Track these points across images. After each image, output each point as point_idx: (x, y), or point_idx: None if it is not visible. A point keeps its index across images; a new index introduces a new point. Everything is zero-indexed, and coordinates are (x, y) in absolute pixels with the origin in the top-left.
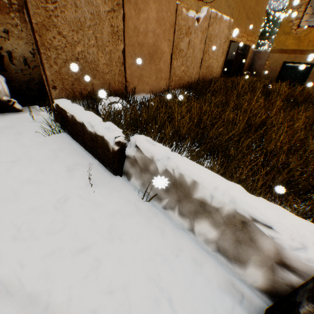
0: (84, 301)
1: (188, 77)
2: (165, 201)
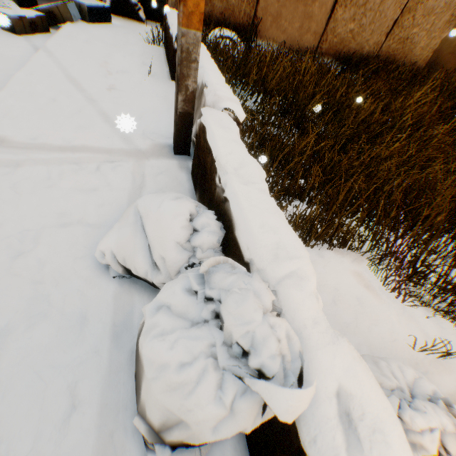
0: (101, 98)
1: (357, 46)
2: None
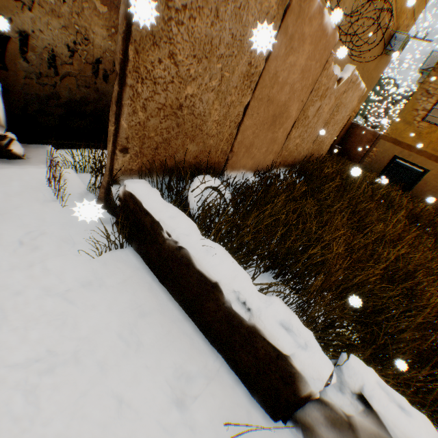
0: None
1: (297, 153)
2: None
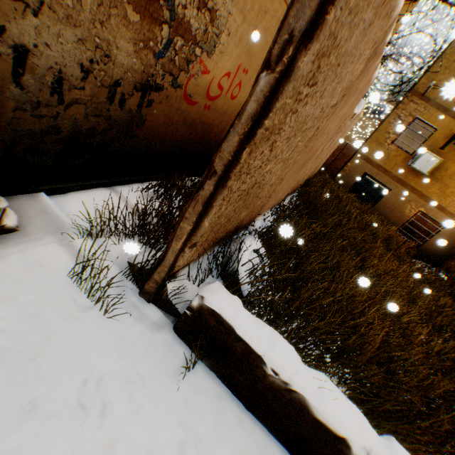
0: None
1: (302, 180)
2: None
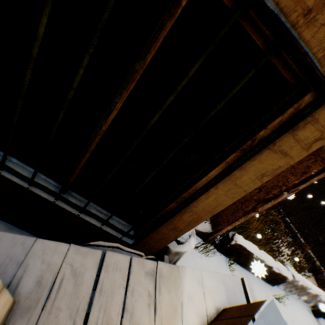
0: None
1: None
2: (293, 291)
